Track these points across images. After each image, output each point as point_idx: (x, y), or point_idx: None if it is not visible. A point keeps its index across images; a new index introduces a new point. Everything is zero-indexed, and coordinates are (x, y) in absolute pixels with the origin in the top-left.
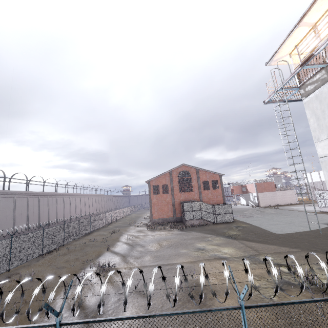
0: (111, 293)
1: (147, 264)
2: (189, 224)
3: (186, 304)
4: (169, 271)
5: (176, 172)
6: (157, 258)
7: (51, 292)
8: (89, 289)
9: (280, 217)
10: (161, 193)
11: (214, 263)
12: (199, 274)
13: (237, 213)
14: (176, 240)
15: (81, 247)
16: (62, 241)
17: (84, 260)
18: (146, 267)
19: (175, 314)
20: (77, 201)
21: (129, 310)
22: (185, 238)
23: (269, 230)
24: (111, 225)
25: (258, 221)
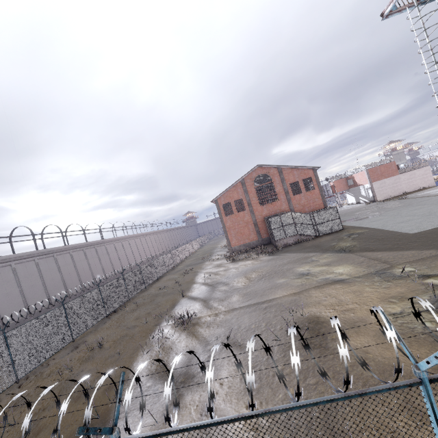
0: (199, 350)
1: (236, 306)
2: (282, 244)
3: (300, 352)
4: (268, 311)
5: (249, 179)
6: (247, 296)
7: (86, 407)
8: (170, 349)
9: (411, 210)
10: (235, 213)
11: (328, 289)
12: (328, 333)
13: (345, 218)
14: (267, 268)
15: (150, 299)
16: (127, 296)
17: (157, 314)
18: (236, 310)
19: (299, 408)
20: (132, 244)
21: (226, 369)
22: (280, 263)
23: (398, 231)
24: (182, 265)
25: (378, 221)
